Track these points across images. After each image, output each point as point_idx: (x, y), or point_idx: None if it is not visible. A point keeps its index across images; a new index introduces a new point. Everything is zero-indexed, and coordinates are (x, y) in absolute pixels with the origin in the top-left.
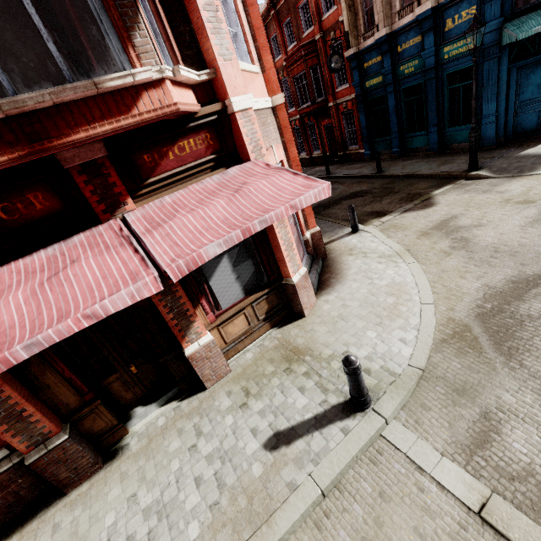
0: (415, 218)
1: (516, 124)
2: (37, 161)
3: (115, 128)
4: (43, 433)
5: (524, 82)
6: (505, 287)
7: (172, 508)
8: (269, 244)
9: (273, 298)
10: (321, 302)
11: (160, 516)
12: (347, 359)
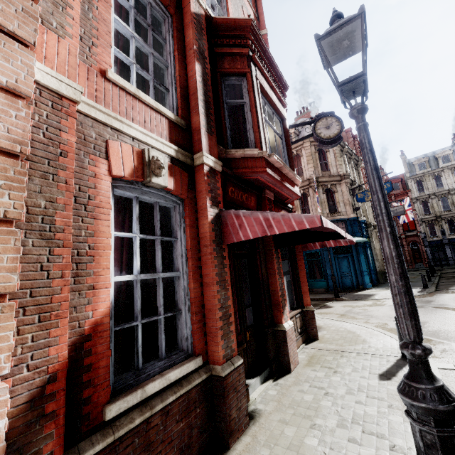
0: (328, 310)
1: (342, 282)
2: (259, 187)
3: (292, 190)
4: (231, 348)
5: (341, 264)
6: None
7: (360, 417)
8: (298, 280)
9: (301, 319)
10: (320, 334)
11: (358, 423)
12: None
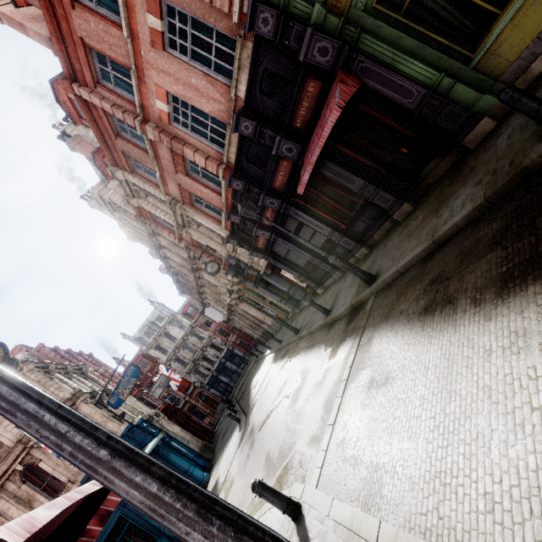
0: None
1: None
2: None
3: None
4: None
5: None
6: (266, 469)
7: None
8: None
9: None
10: None
11: None
12: (252, 483)
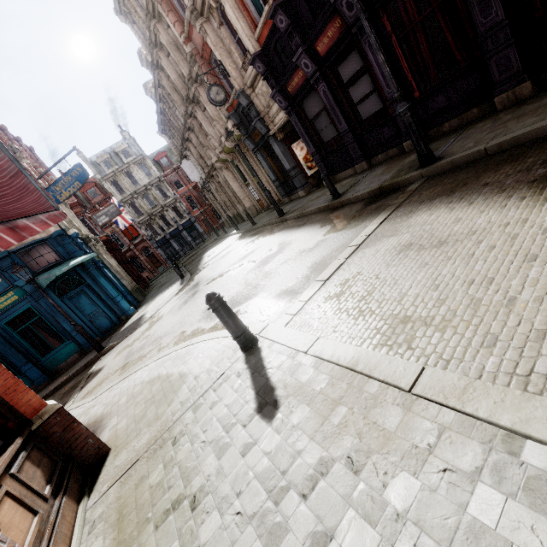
0: (100, 377)
1: (98, 327)
2: None
3: None
4: None
5: (80, 305)
6: (207, 312)
7: None
8: None
9: (39, 456)
10: (108, 434)
11: None
12: (209, 294)
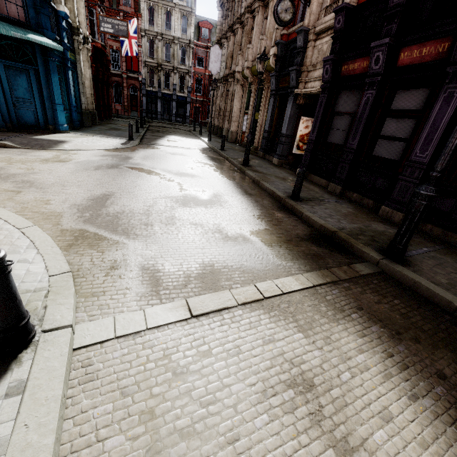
0: None
1: (18, 116)
2: None
3: None
4: None
5: (14, 81)
6: (89, 203)
7: None
8: None
9: None
10: None
11: None
12: None
